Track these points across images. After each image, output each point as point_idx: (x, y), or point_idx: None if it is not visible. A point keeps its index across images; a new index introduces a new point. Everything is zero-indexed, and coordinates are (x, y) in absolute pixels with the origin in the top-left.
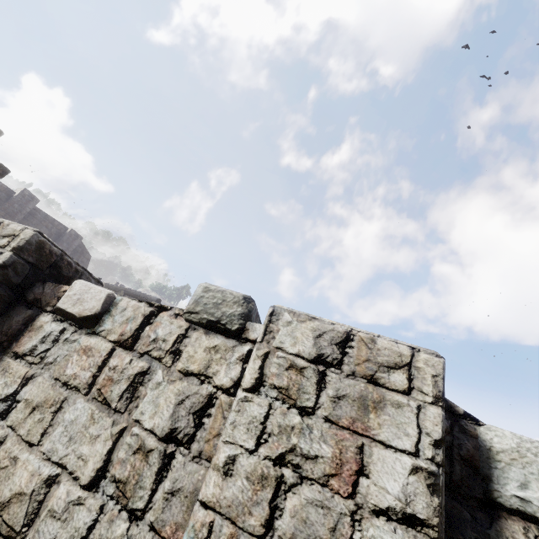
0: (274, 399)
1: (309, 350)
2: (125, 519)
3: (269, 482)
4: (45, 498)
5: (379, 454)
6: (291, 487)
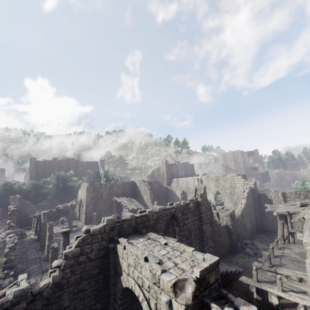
0: None
1: None
2: None
3: None
4: None
5: None
6: None
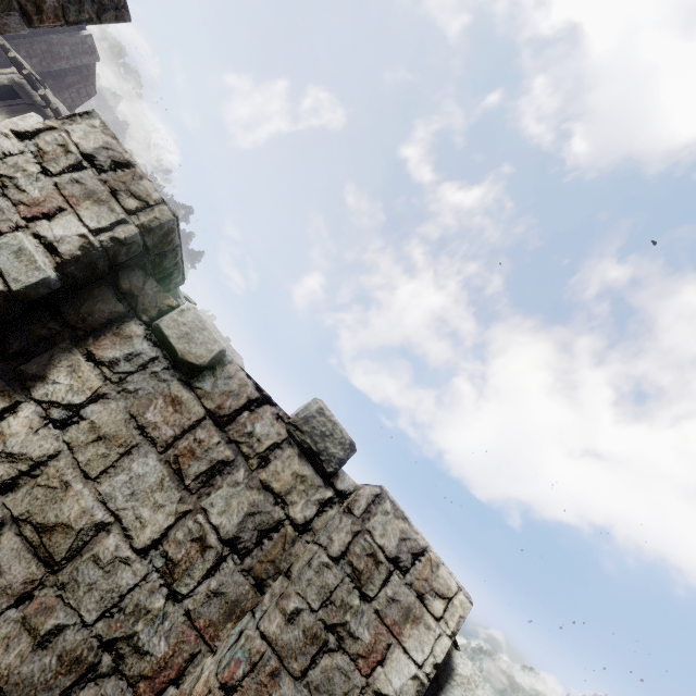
0: (348, 577)
1: (391, 548)
2: (166, 597)
3: (318, 642)
4: (93, 541)
5: (399, 656)
6: (332, 652)
